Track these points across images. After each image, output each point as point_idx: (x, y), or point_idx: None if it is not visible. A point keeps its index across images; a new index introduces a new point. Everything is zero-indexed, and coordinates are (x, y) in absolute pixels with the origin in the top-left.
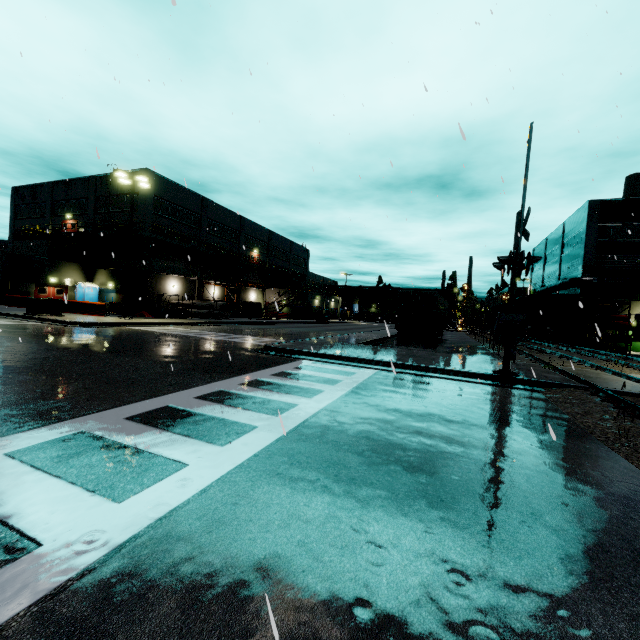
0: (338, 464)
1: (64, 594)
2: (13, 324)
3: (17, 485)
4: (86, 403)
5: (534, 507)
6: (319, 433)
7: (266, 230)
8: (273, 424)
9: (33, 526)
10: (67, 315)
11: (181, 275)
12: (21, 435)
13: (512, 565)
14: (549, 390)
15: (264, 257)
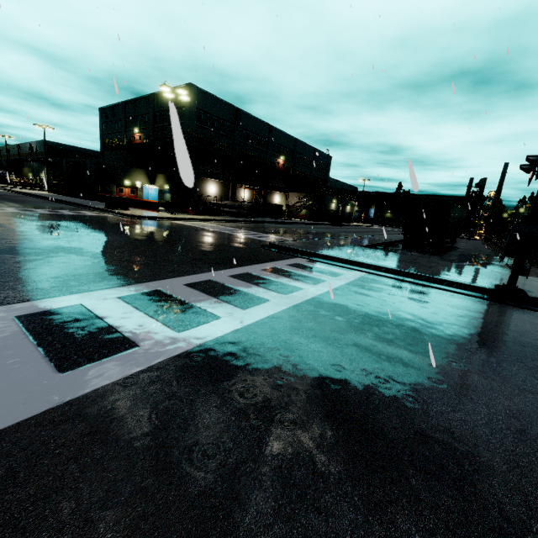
0: (274, 367)
1: None
2: (94, 215)
3: (3, 345)
4: (99, 281)
5: (482, 462)
6: (273, 331)
7: (292, 138)
8: (236, 317)
9: None
10: (133, 210)
11: (218, 179)
12: (36, 302)
13: None
14: None
15: (289, 163)
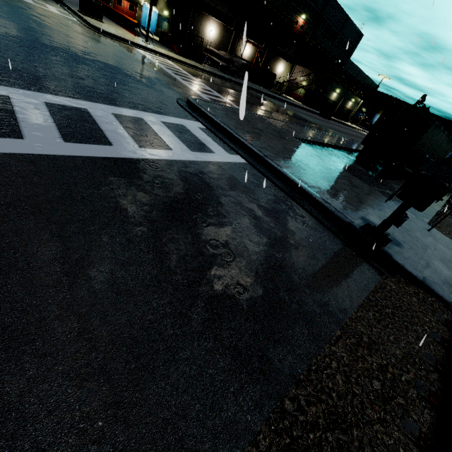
0: None
1: None
2: (54, 12)
3: None
4: None
5: None
6: None
7: None
8: None
9: None
10: (110, 24)
11: (219, 20)
12: None
13: None
14: (399, 282)
15: (309, 27)
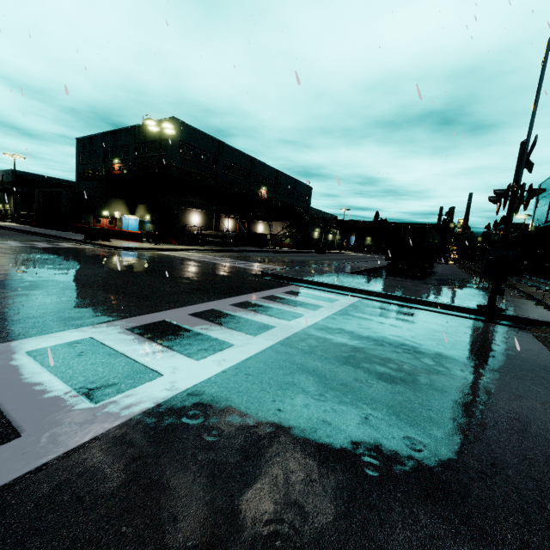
0: (297, 387)
1: (19, 486)
2: (74, 247)
3: (23, 380)
4: (102, 314)
5: (496, 457)
6: (288, 355)
7: (273, 169)
8: (248, 343)
9: (21, 418)
10: (113, 241)
11: (201, 209)
12: (43, 337)
13: (457, 523)
14: (538, 328)
15: (271, 194)
